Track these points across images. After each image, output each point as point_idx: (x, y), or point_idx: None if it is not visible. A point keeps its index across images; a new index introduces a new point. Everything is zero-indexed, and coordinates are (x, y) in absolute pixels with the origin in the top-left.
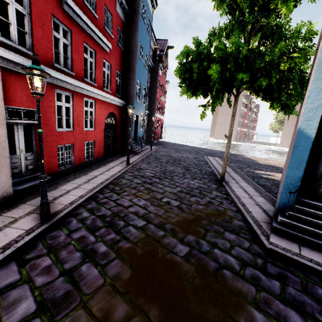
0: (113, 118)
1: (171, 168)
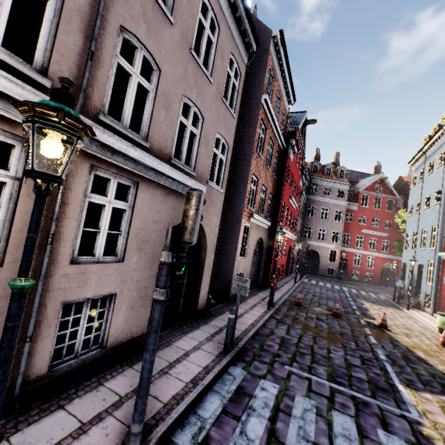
0: None
1: None
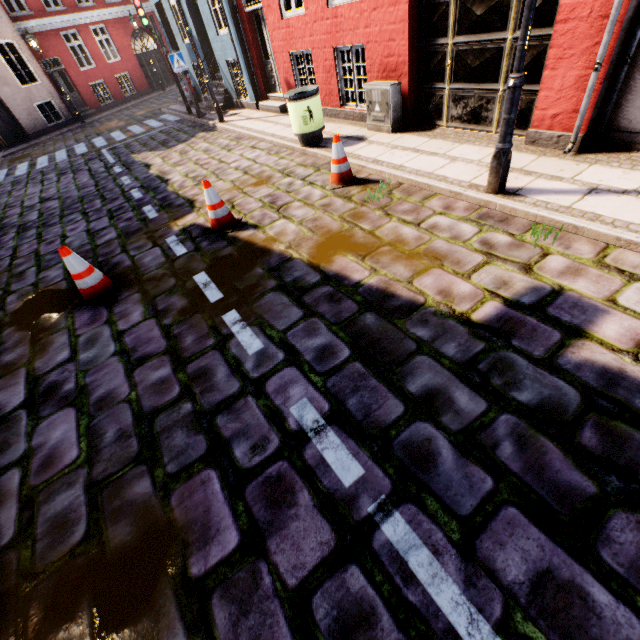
0: (148, 34)
1: None
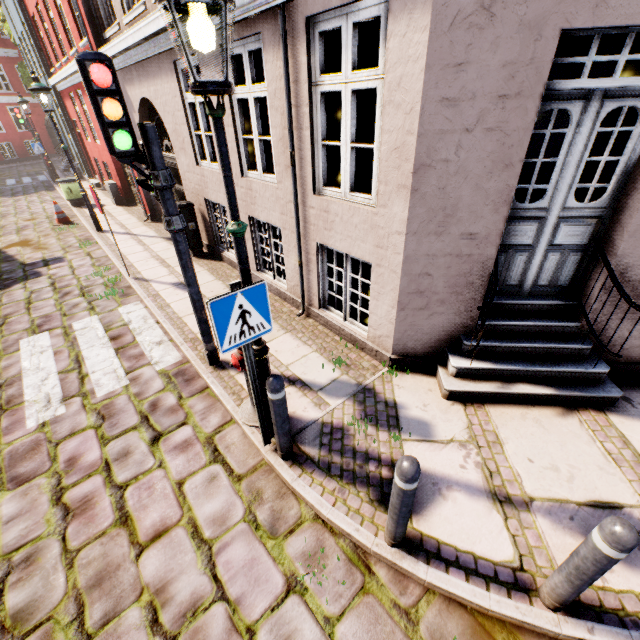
0: None
1: None
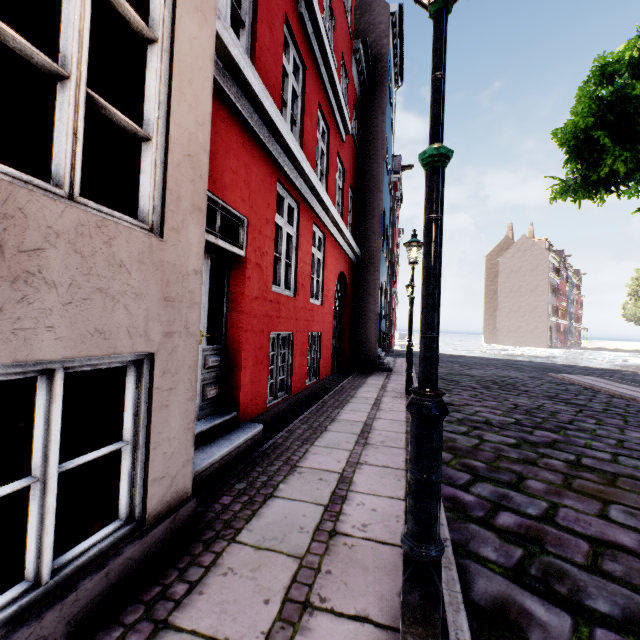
0: (339, 287)
1: (524, 400)
